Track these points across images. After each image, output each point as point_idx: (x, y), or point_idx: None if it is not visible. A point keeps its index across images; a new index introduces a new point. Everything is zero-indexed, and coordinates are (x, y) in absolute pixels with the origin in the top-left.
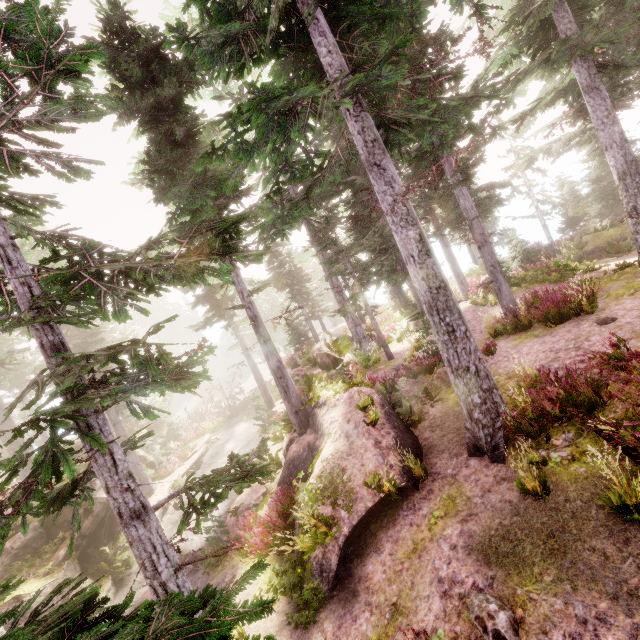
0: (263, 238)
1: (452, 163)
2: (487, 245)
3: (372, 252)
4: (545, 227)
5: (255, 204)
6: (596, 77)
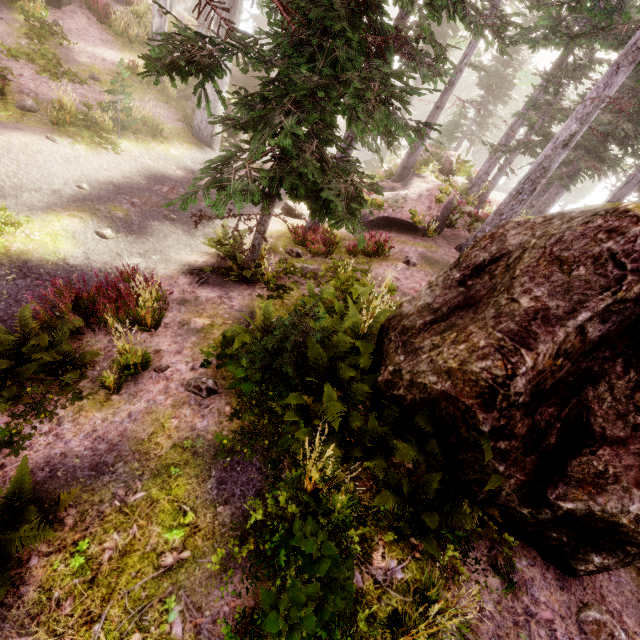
0: (522, 34)
1: None
2: None
3: None
4: None
5: (548, 3)
6: None
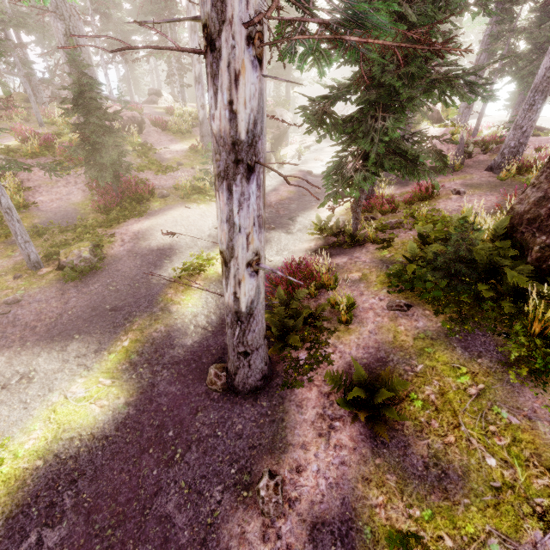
0: None
1: None
2: None
3: (533, 47)
4: None
5: None
6: None
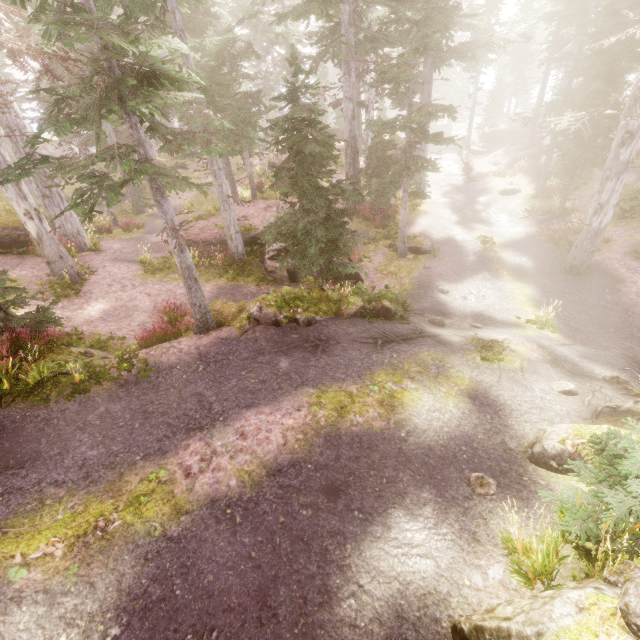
0: None
1: None
2: None
3: None
4: None
5: None
6: None
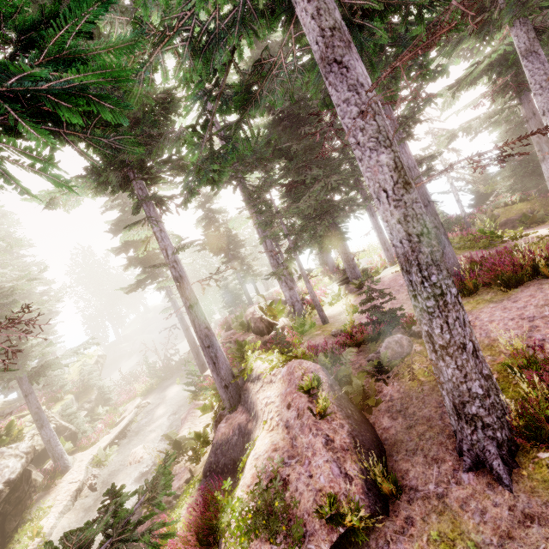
0: (187, 181)
1: (394, 120)
2: (430, 205)
3: (305, 219)
4: (459, 202)
5: (175, 134)
6: (535, 41)
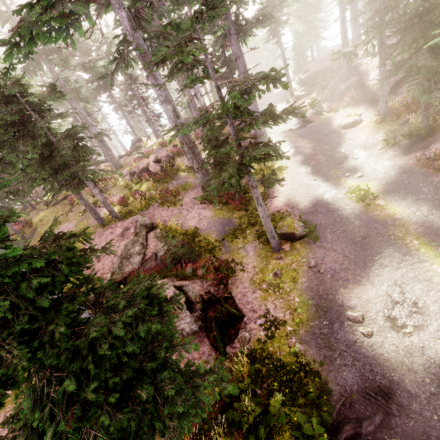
0: None
1: None
2: None
3: None
4: None
5: None
6: None
